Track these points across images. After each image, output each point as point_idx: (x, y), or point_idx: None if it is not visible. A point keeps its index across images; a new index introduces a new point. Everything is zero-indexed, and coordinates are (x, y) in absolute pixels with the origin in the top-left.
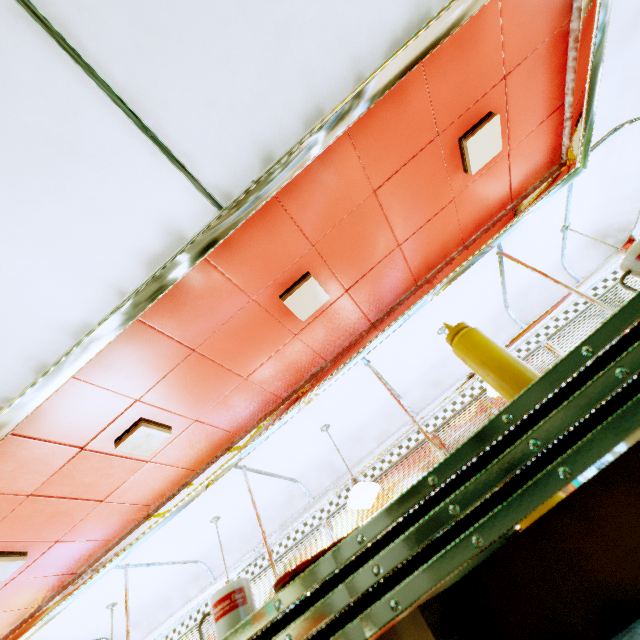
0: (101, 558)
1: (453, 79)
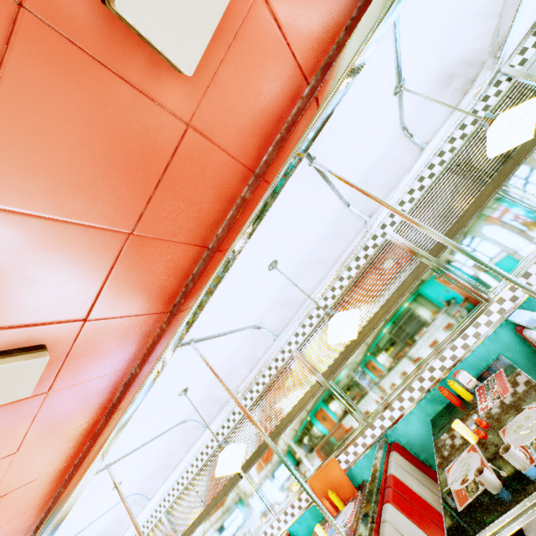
0: None
1: None
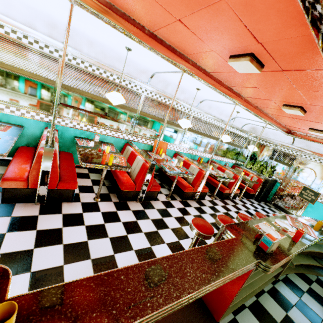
0: None
1: None
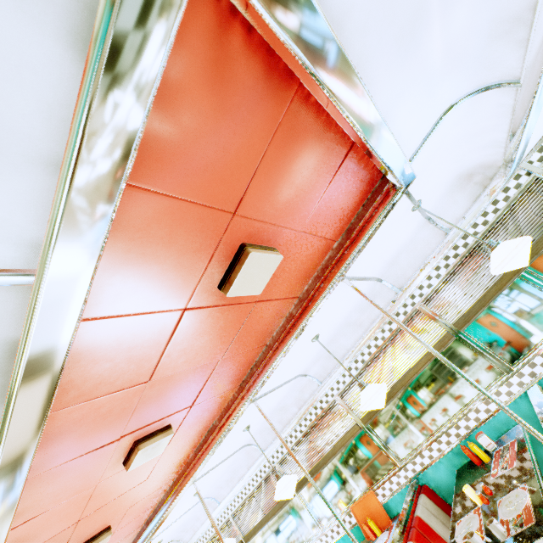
0: None
1: (152, 281)
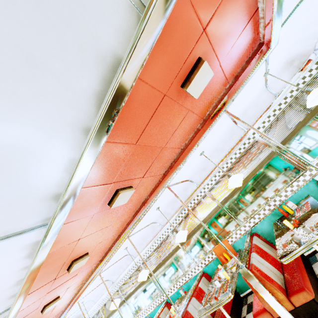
0: (88, 278)
1: (161, 62)
